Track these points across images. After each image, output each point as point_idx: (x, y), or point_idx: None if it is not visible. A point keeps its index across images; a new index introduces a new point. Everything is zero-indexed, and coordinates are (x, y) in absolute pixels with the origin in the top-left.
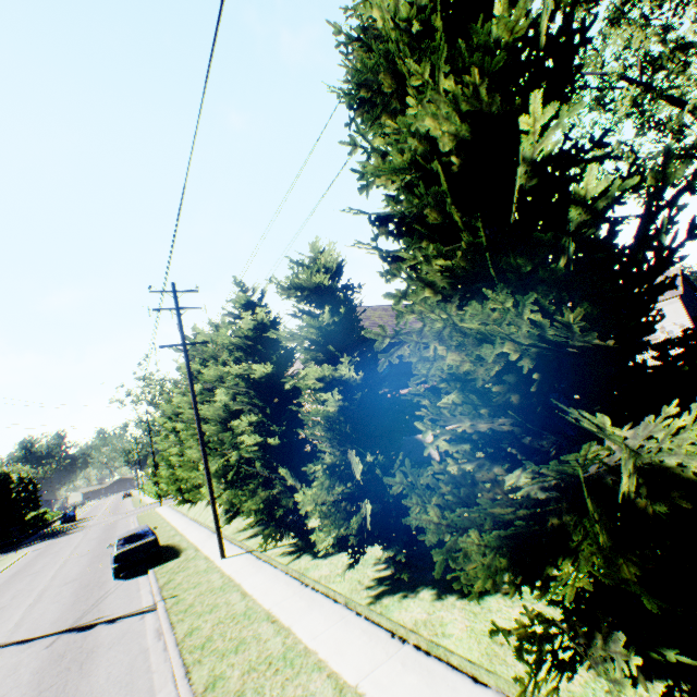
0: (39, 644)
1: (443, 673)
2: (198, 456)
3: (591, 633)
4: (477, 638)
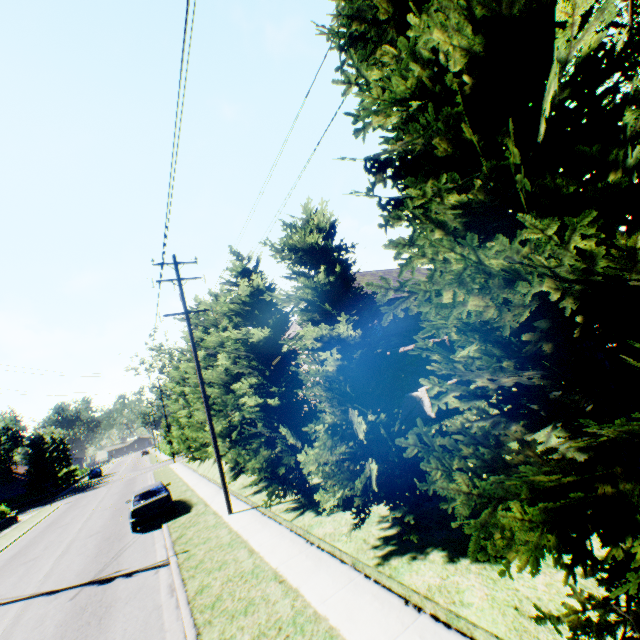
0: (64, 595)
1: None
2: (204, 418)
3: None
4: (501, 609)
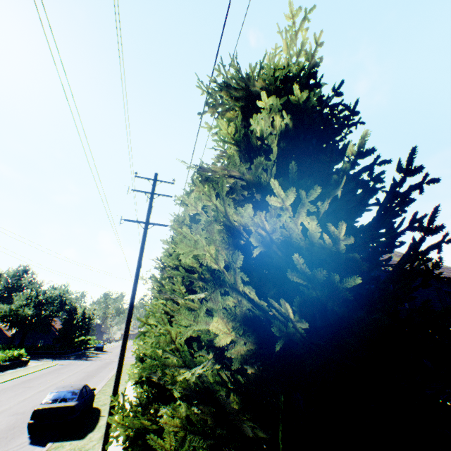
0: None
1: None
2: None
3: None
4: None
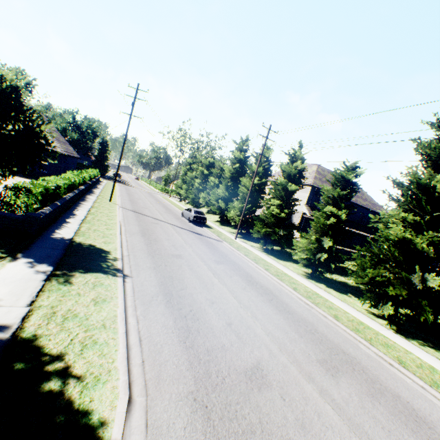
0: (186, 230)
1: (333, 297)
2: (222, 194)
3: (384, 301)
4: (340, 298)
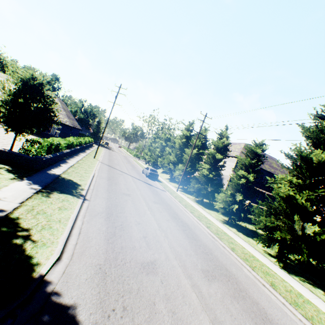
0: (141, 181)
1: (238, 237)
2: (172, 160)
3: (274, 242)
4: (245, 239)
